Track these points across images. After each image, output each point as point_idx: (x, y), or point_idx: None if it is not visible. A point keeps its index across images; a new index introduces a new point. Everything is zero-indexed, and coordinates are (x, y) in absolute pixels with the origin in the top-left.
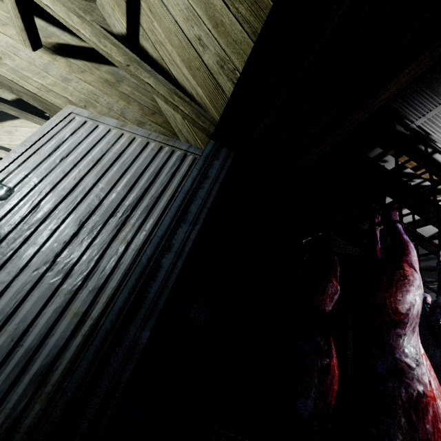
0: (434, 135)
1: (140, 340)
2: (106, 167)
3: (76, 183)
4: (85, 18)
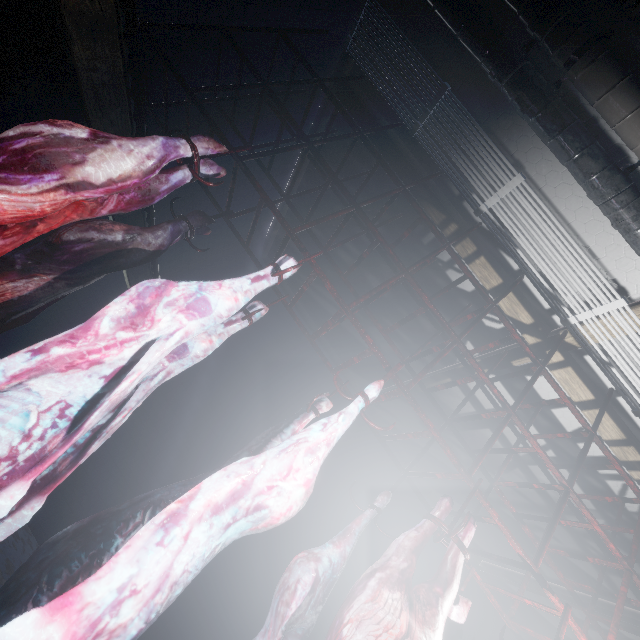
0: (512, 232)
1: None
2: None
3: None
4: None
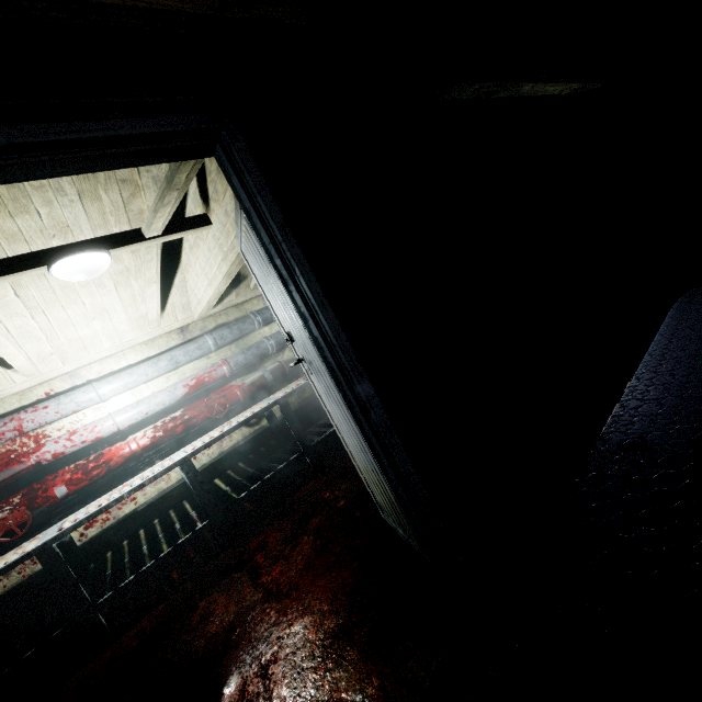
0: None
1: (361, 395)
2: (269, 273)
3: (282, 302)
4: (155, 208)
